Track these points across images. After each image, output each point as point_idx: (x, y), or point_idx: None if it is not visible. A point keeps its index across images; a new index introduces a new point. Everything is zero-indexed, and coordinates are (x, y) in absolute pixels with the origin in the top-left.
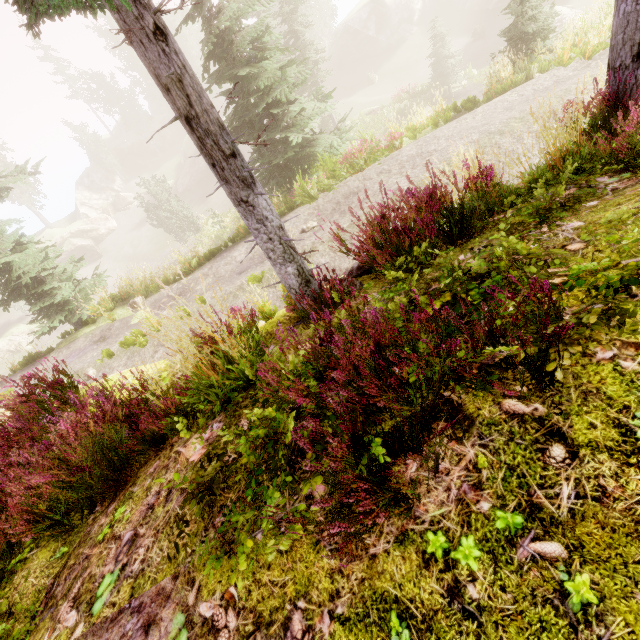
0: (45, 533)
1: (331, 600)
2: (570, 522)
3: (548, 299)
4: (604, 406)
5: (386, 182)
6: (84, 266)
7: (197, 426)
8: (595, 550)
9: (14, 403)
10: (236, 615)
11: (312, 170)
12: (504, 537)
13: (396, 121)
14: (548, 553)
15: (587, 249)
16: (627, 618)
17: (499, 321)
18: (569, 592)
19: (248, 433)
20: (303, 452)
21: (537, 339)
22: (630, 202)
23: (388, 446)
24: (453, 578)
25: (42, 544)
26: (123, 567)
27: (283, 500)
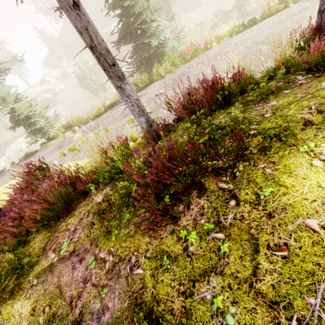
0: (40, 227)
1: (145, 252)
2: (229, 227)
3: (240, 141)
4: (254, 186)
5: (200, 69)
6: (49, 108)
7: (99, 188)
8: (233, 236)
9: (23, 175)
10: (112, 257)
11: (163, 61)
12: (206, 232)
13: (213, 29)
14: (218, 237)
15: (272, 117)
16: (235, 256)
17: (223, 149)
18: (221, 249)
19: (119, 191)
20: (139, 200)
21: (234, 158)
22: (300, 93)
23: (172, 199)
24: (186, 245)
25: (40, 232)
26: (71, 239)
27: (130, 217)
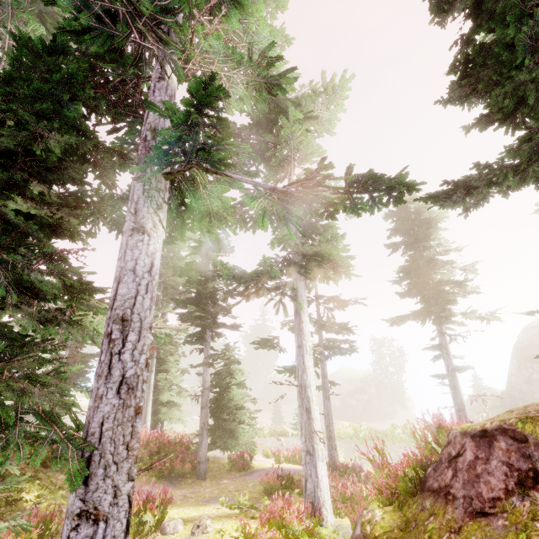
0: None
1: None
2: None
3: None
4: None
5: None
6: None
7: None
8: None
9: None
10: None
11: None
12: None
13: None
14: None
15: None
16: None
17: None
18: None
19: None
20: None
21: None
22: None
23: None
24: None
25: None
26: None
27: None
